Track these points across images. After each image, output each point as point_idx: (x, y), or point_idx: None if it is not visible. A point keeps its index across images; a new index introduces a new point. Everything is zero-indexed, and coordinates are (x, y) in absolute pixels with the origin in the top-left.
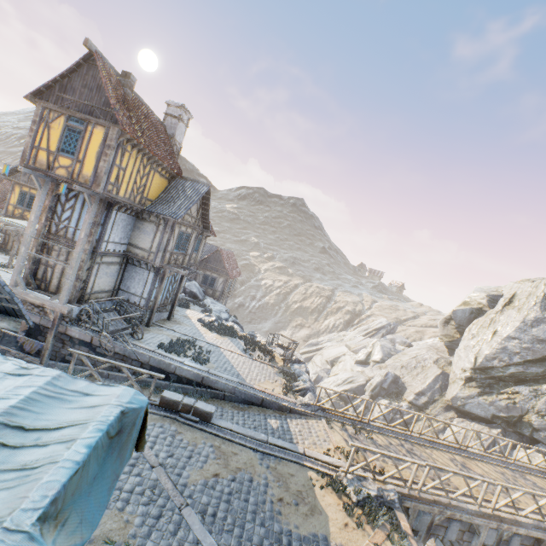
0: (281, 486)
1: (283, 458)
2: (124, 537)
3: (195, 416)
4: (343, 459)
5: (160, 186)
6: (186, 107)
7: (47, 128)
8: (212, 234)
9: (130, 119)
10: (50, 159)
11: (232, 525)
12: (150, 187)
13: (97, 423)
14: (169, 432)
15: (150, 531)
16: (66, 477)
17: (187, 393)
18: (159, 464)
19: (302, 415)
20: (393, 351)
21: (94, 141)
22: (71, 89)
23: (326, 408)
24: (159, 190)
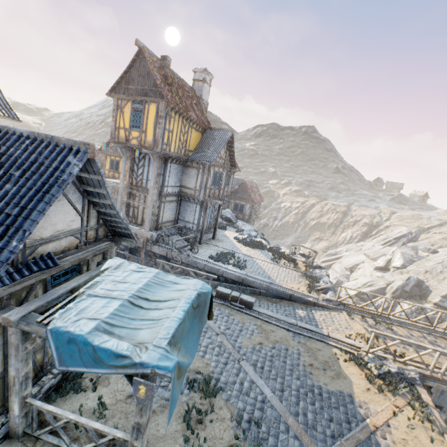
0: (311, 356)
1: (311, 337)
2: (207, 372)
3: (241, 304)
4: (364, 343)
5: (196, 139)
6: (208, 70)
7: (121, 113)
8: (237, 170)
9: (171, 92)
10: (126, 134)
11: (275, 375)
12: (190, 141)
13: (186, 299)
14: (224, 313)
15: (222, 371)
16: (176, 325)
17: (232, 290)
18: (221, 333)
19: (324, 308)
20: (415, 257)
21: (150, 115)
22: (131, 80)
23: (346, 303)
24: (196, 142)
